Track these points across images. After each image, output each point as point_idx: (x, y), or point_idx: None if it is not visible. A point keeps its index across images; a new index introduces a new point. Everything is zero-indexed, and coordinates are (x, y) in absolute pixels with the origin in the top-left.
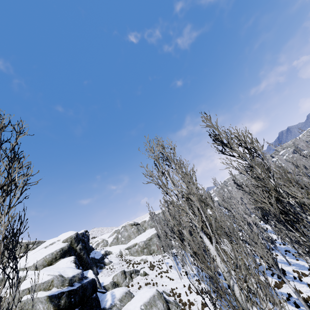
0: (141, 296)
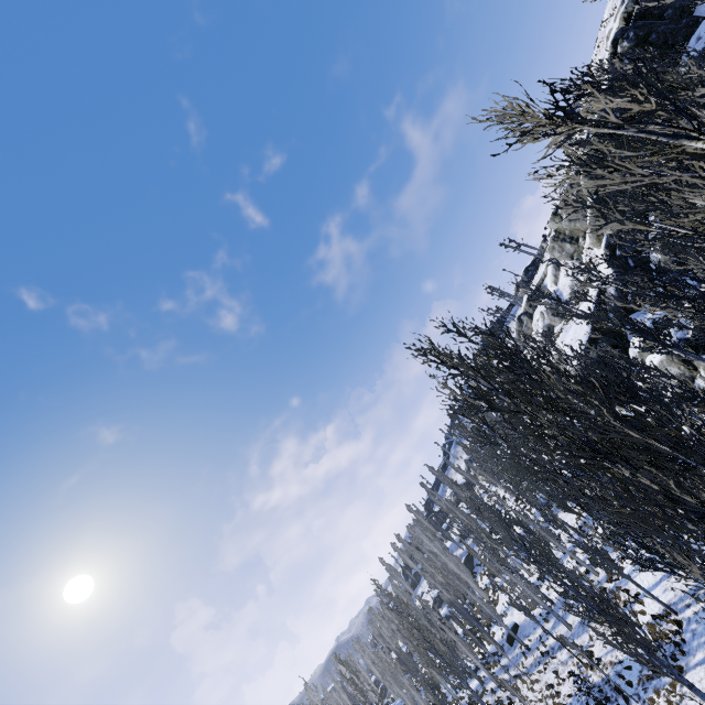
0: (652, 356)
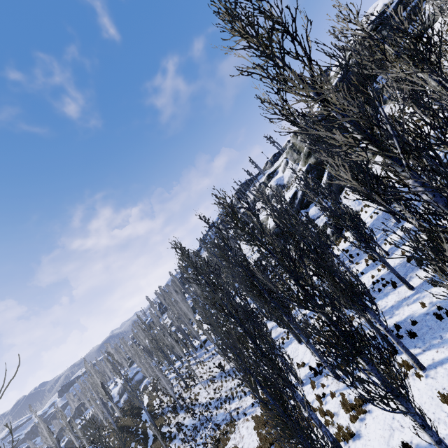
0: None
